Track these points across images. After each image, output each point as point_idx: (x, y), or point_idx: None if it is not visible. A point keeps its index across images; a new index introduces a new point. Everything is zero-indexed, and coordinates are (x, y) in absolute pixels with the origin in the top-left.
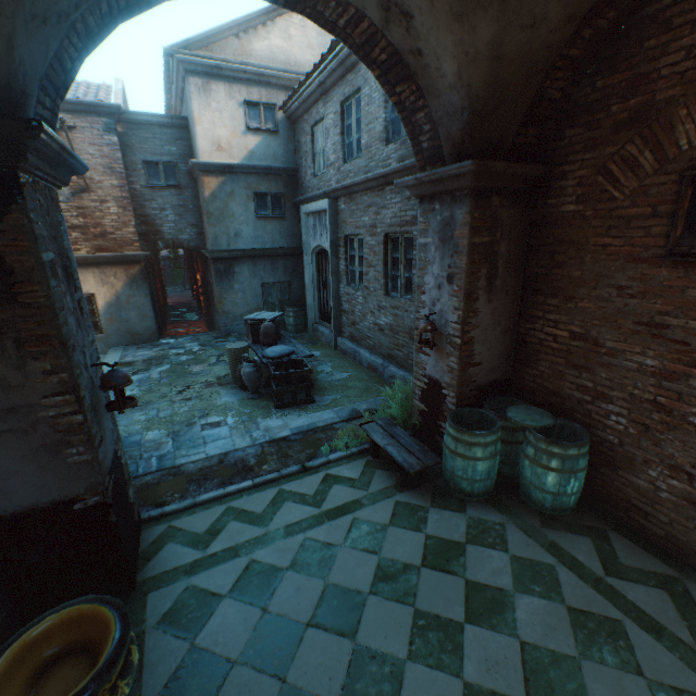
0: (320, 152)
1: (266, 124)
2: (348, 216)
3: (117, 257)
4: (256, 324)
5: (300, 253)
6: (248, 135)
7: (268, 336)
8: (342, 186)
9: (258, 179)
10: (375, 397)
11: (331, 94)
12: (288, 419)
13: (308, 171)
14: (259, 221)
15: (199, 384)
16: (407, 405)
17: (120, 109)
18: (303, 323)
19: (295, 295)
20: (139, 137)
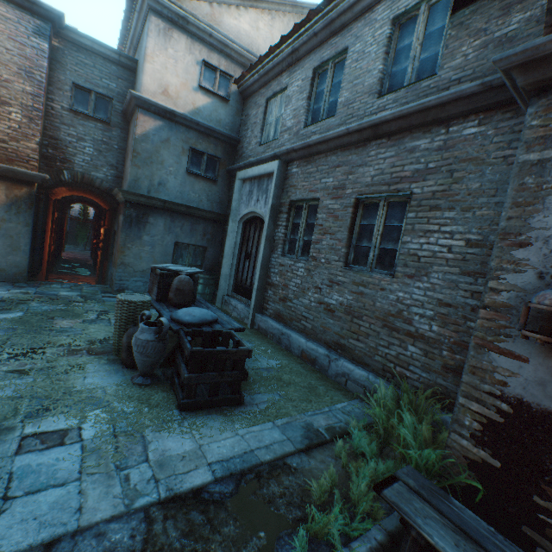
0: (272, 122)
1: (219, 90)
2: (301, 180)
3: (1, 169)
4: (167, 275)
5: (223, 221)
6: (198, 92)
7: (181, 293)
8: (303, 144)
9: (198, 137)
10: (330, 404)
11: (302, 62)
12: (203, 436)
13: (253, 140)
14: (189, 177)
15: (56, 347)
16: (420, 436)
17: (61, 18)
18: (212, 293)
19: (208, 262)
20: (76, 59)
